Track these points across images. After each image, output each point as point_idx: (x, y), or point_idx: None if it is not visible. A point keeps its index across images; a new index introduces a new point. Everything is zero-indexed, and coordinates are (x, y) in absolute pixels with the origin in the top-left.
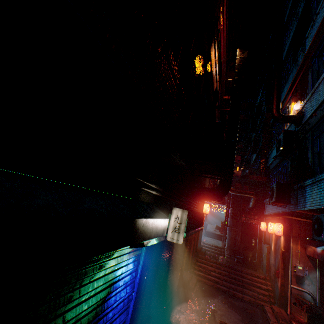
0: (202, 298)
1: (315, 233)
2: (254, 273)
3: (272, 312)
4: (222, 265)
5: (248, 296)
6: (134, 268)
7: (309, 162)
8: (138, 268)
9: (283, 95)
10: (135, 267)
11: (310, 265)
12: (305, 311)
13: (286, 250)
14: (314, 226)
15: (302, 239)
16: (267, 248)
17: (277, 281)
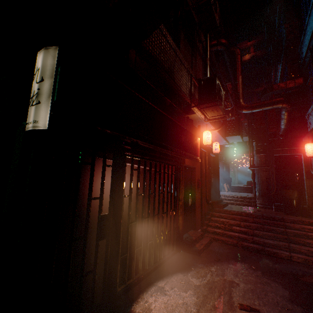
0: (214, 264)
1: None
2: (306, 220)
3: None
4: (250, 215)
5: (301, 254)
6: None
7: None
8: None
9: None
10: None
11: None
12: None
13: None
14: None
15: None
16: None
17: None
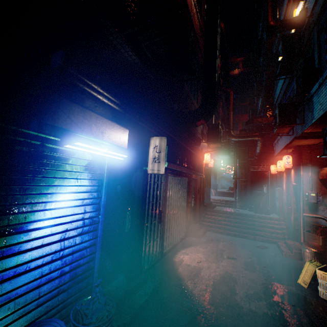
0: (211, 242)
1: (326, 147)
2: (266, 216)
3: (286, 245)
4: (232, 214)
5: (261, 236)
6: (93, 187)
7: (315, 65)
8: (102, 190)
9: (284, 9)
10: (94, 186)
11: (324, 190)
12: (319, 235)
13: (296, 182)
14: (325, 139)
15: (314, 164)
16: (279, 190)
17: (290, 217)
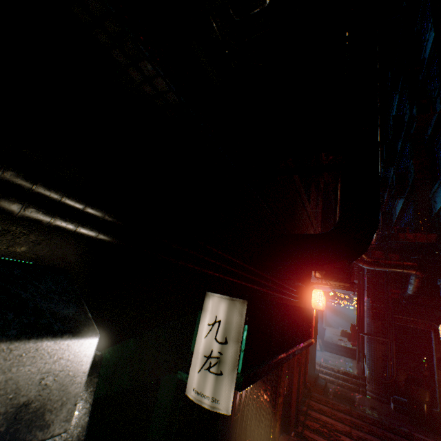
0: None
1: None
2: None
3: None
4: (364, 418)
5: None
6: None
7: None
8: None
9: None
10: None
11: None
12: None
13: None
14: None
15: None
16: None
17: None
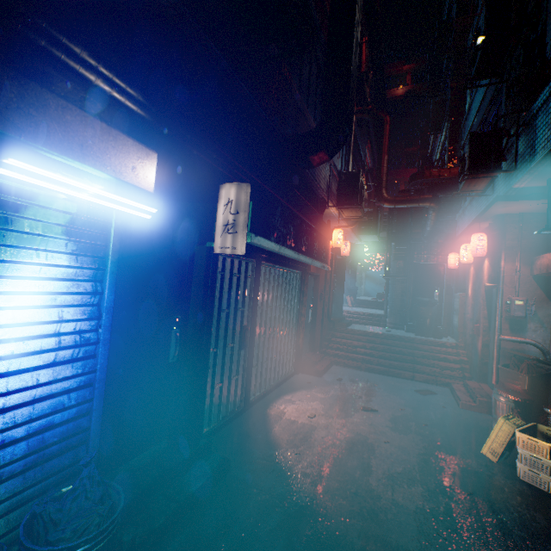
0: (337, 383)
1: None
2: (436, 341)
3: (465, 390)
4: (378, 336)
5: (424, 374)
6: (81, 270)
7: (547, 52)
8: (105, 278)
9: None
10: (85, 269)
11: (539, 295)
12: (525, 373)
13: (492, 281)
14: None
15: (525, 249)
16: (460, 296)
17: (476, 342)
